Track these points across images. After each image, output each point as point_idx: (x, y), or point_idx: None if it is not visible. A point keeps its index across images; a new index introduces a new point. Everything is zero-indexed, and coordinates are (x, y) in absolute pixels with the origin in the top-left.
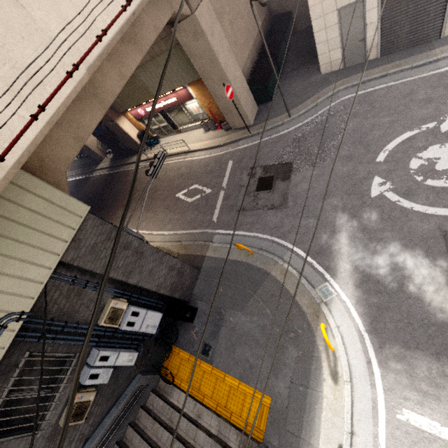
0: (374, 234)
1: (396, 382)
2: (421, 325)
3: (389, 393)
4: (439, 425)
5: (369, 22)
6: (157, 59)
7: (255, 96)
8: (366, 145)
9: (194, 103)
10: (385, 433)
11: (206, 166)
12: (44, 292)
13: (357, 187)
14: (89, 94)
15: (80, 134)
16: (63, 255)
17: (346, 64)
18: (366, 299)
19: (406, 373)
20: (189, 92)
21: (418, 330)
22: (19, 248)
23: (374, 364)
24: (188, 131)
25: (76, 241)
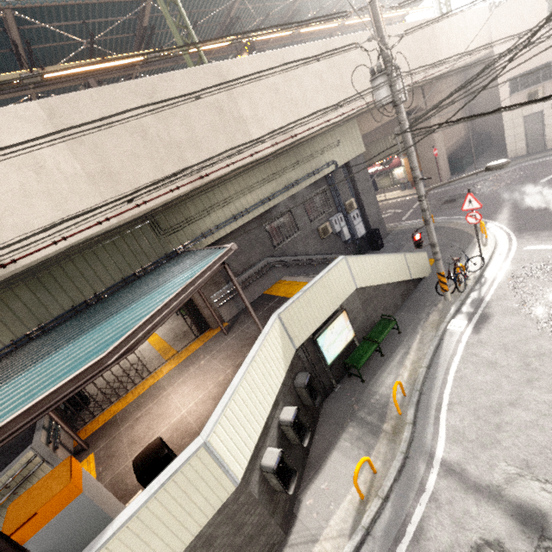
0: (528, 204)
1: (526, 241)
2: (549, 224)
3: (520, 244)
4: (549, 246)
5: (546, 125)
6: (388, 137)
7: (450, 168)
8: (534, 178)
9: (400, 170)
10: (513, 255)
11: (400, 203)
12: (341, 167)
13: (522, 192)
14: (378, 116)
15: (370, 127)
16: (350, 160)
17: (528, 151)
18: (515, 223)
19: (534, 237)
20: (400, 160)
21: (547, 225)
22: (345, 145)
23: (513, 239)
24: (386, 193)
25: (355, 160)
